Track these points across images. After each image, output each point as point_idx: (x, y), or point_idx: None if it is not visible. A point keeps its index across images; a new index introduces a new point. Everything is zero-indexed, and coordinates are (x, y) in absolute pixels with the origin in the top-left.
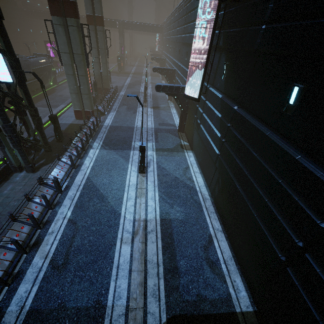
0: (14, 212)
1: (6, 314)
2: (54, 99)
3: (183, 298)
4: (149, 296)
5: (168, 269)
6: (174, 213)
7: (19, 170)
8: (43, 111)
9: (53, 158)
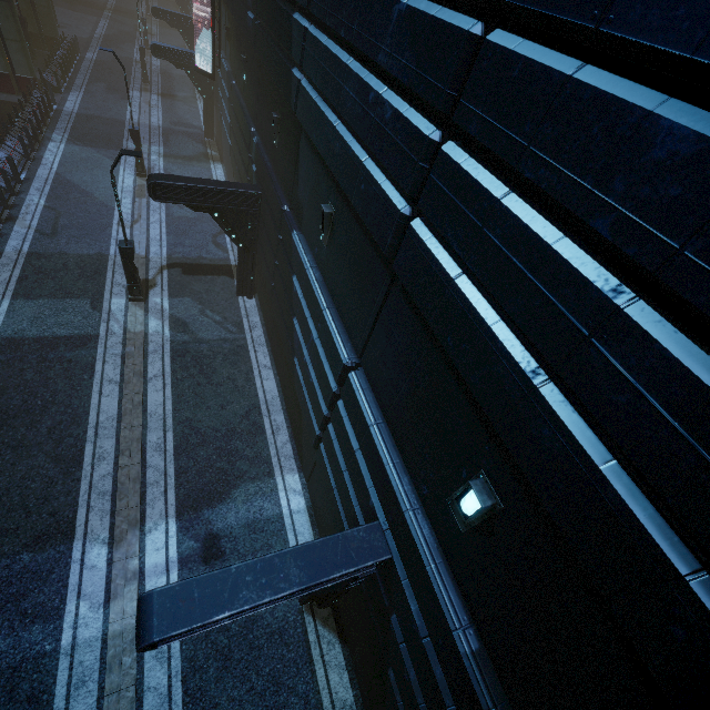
0: None
1: (5, 253)
2: None
3: (185, 257)
4: (151, 255)
5: (172, 244)
6: (184, 213)
7: None
8: None
9: None
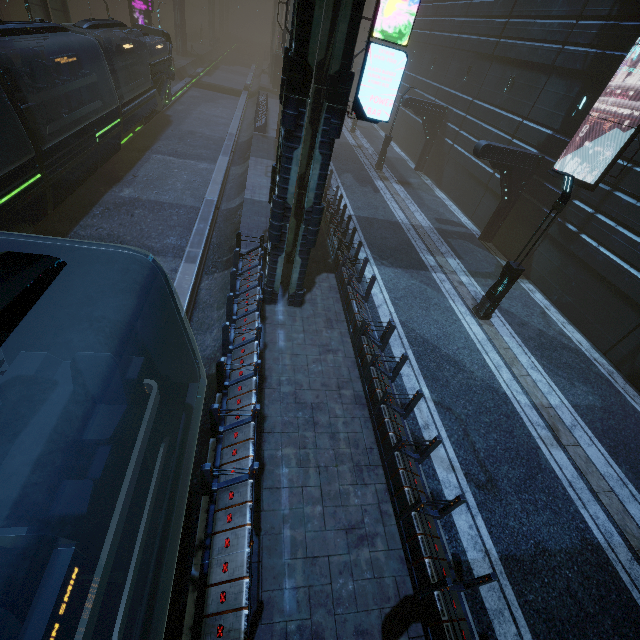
0: (333, 385)
1: (472, 565)
2: (185, 141)
3: None
4: None
5: None
6: (584, 396)
7: (276, 301)
8: (181, 166)
9: (310, 278)
